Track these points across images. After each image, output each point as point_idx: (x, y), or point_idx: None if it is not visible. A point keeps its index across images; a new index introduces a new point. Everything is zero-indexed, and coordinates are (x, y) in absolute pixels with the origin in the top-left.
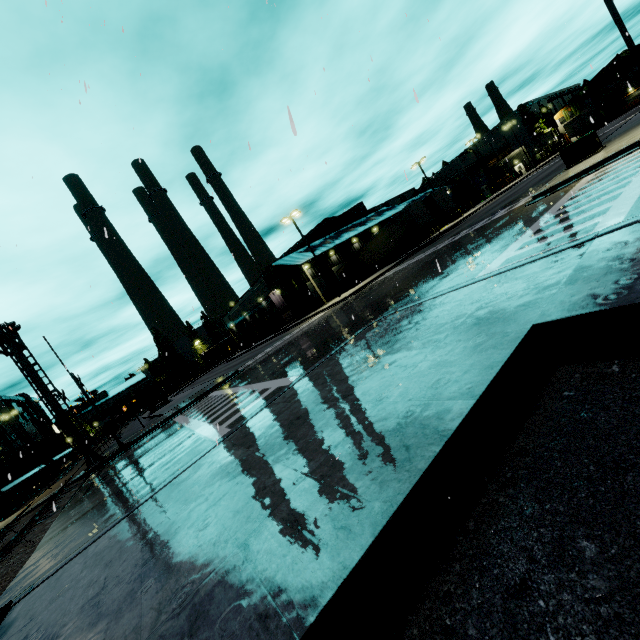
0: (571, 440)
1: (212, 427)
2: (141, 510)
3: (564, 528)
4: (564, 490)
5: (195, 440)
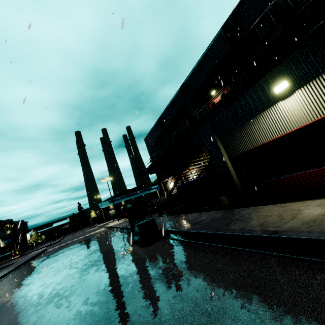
0: None
1: None
2: None
3: None
4: None
5: None
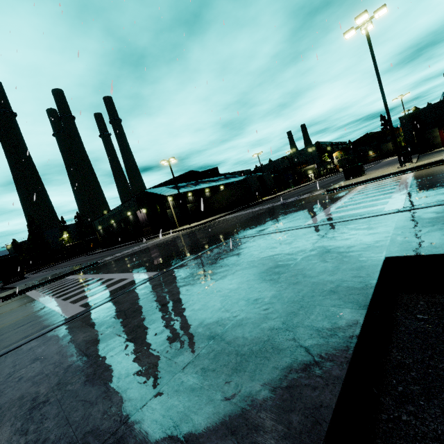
0: None
1: (65, 304)
2: None
3: None
4: None
5: (44, 313)
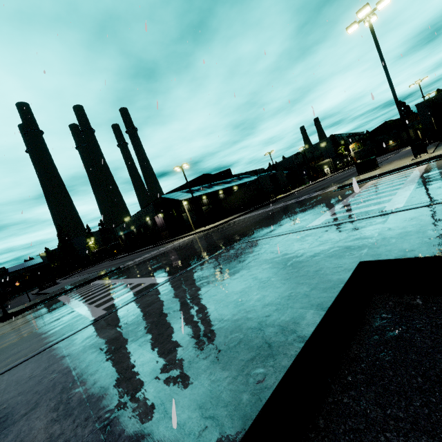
0: (397, 353)
1: (90, 308)
2: (7, 375)
3: (408, 435)
4: (400, 397)
5: (73, 317)
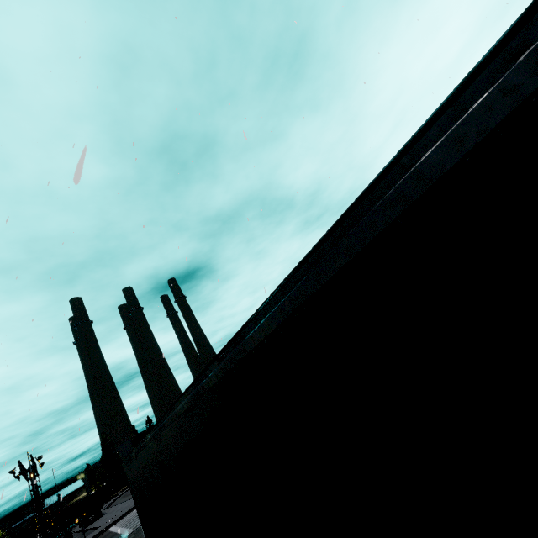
0: None
1: (130, 530)
2: None
3: None
4: None
5: (122, 537)
